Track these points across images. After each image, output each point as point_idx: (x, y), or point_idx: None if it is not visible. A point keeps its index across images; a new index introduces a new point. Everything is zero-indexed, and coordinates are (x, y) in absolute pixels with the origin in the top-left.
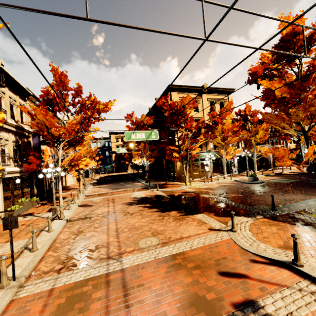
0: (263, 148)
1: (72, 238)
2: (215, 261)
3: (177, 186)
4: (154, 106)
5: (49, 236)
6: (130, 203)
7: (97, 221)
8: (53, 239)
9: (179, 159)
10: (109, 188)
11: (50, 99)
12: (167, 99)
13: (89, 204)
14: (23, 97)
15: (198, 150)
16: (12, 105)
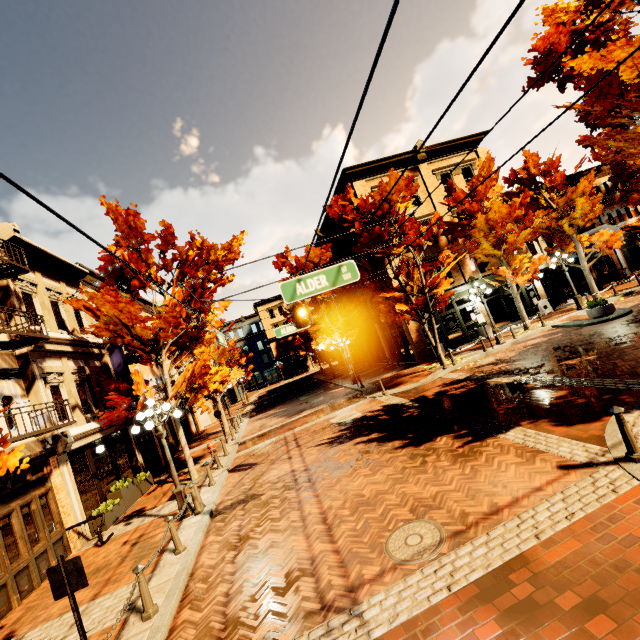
0: (599, 235)
1: (228, 559)
2: (639, 574)
3: (423, 376)
4: (325, 225)
5: (179, 566)
6: (334, 440)
7: (273, 503)
8: (187, 571)
9: (411, 316)
10: (281, 415)
11: (120, 269)
12: (349, 199)
13: (250, 462)
14: (74, 281)
15: (448, 283)
16: (56, 304)
